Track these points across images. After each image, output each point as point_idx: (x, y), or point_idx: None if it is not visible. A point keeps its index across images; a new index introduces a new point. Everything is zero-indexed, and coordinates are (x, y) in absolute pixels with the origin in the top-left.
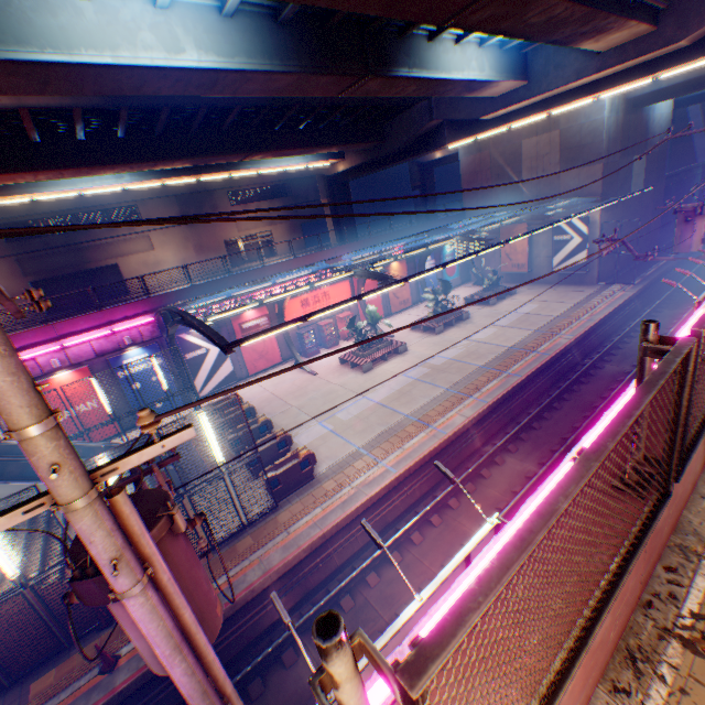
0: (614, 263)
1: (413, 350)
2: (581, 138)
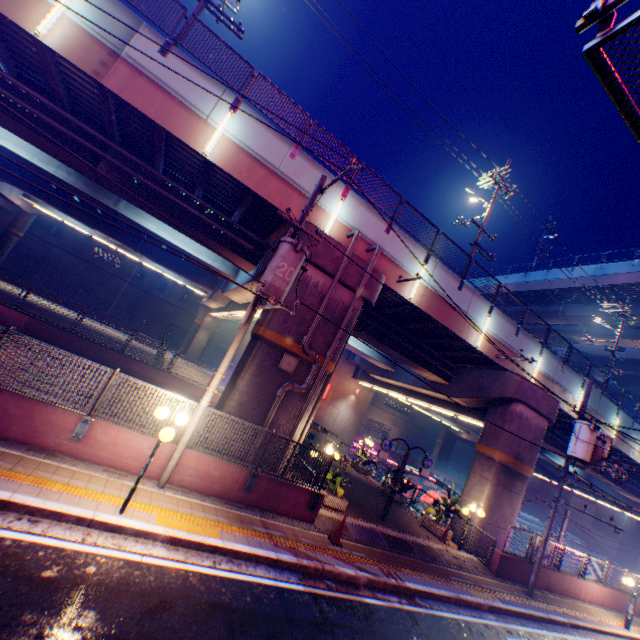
0: None
1: None
2: (607, 518)
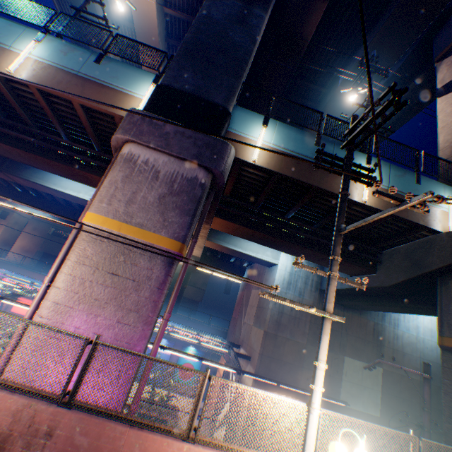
0: None
1: None
2: (264, 299)
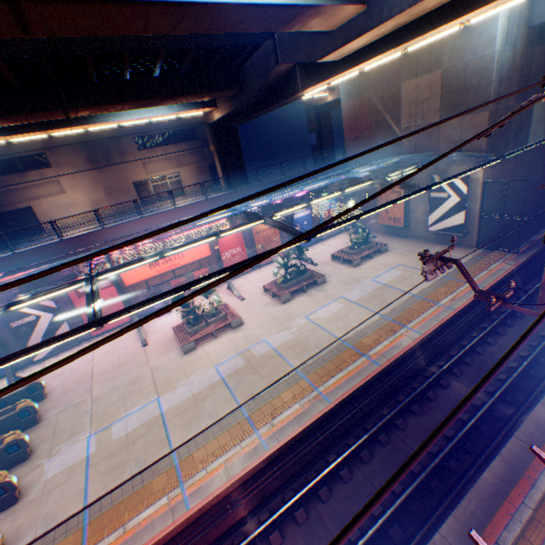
0: (496, 227)
1: (248, 325)
2: (465, 79)
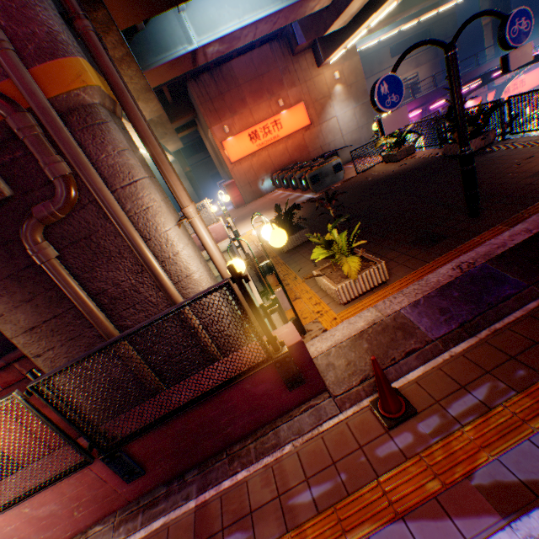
0: None
1: None
2: None
